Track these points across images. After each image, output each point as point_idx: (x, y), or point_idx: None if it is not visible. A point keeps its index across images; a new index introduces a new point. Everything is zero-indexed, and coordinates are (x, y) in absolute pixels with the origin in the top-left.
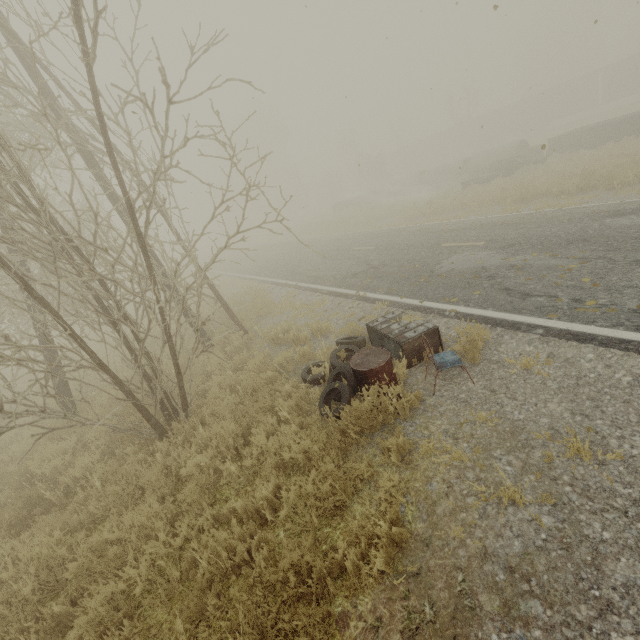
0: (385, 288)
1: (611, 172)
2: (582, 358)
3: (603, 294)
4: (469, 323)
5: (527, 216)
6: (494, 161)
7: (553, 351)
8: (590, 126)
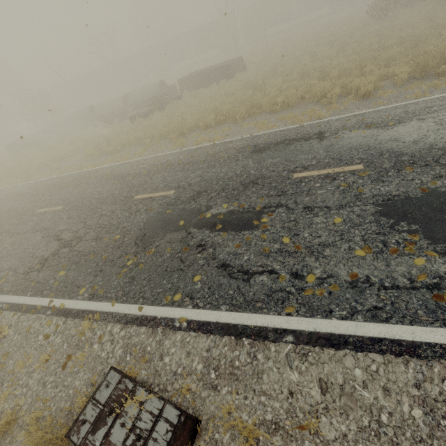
0: (88, 286)
1: (232, 110)
2: (355, 382)
3: (312, 260)
4: (209, 337)
5: (195, 153)
6: (147, 97)
7: (321, 375)
8: (198, 71)
